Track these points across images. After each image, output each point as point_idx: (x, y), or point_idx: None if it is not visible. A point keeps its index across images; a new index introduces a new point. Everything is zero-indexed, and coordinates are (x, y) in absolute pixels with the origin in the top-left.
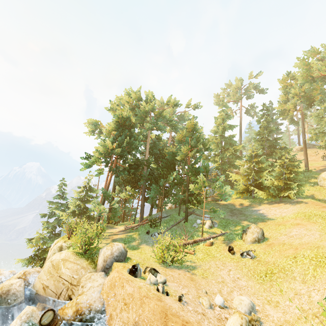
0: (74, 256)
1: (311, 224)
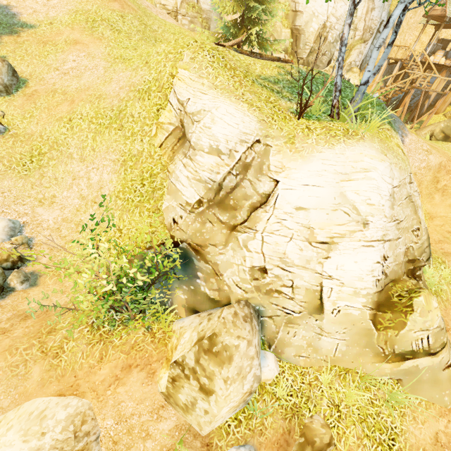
0: None
1: (96, 44)
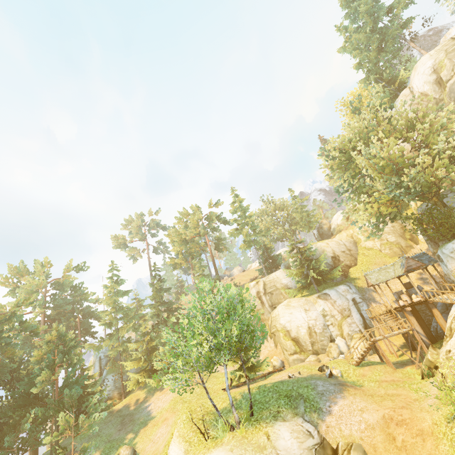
0: None
1: (172, 416)
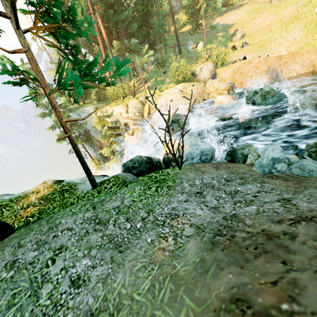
0: (186, 84)
1: (262, 14)
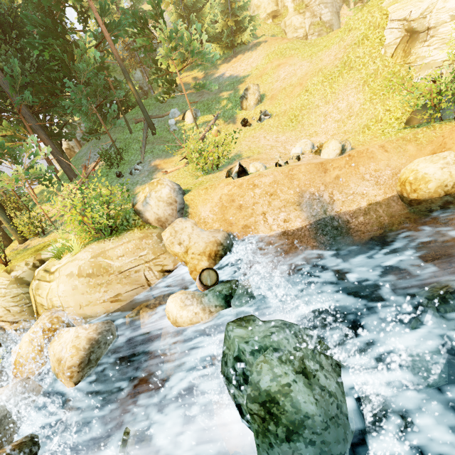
0: (107, 243)
1: (290, 59)
